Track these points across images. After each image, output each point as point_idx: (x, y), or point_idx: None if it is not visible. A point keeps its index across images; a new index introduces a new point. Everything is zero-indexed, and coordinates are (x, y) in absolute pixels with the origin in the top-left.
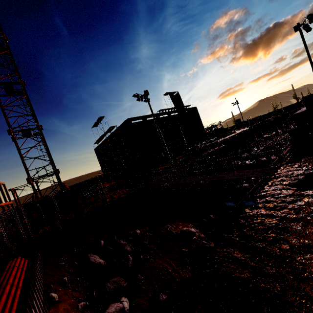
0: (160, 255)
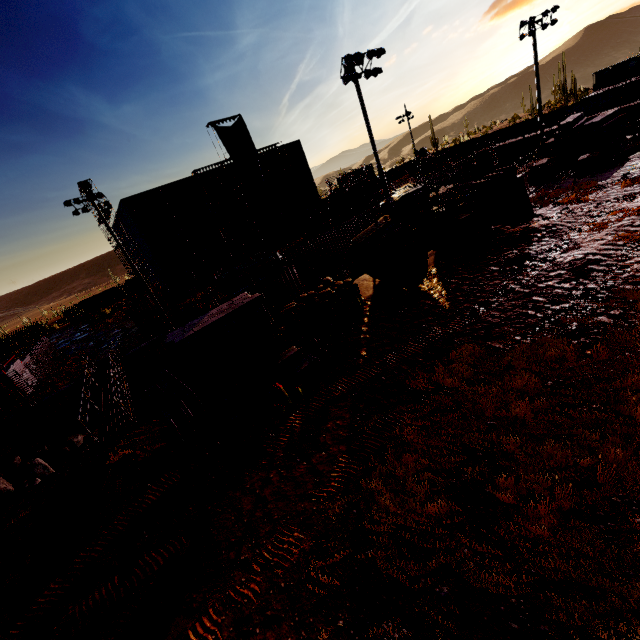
0: None
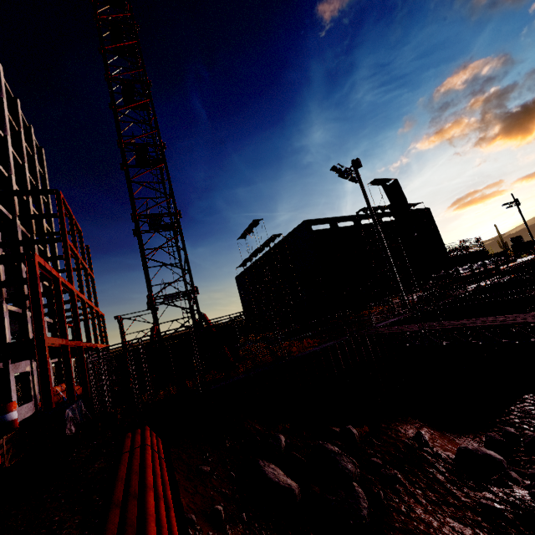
0: (423, 502)
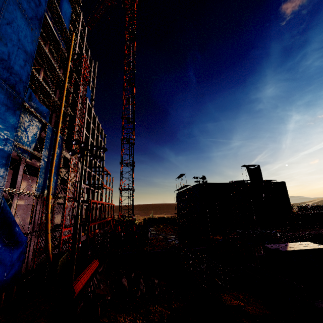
0: None
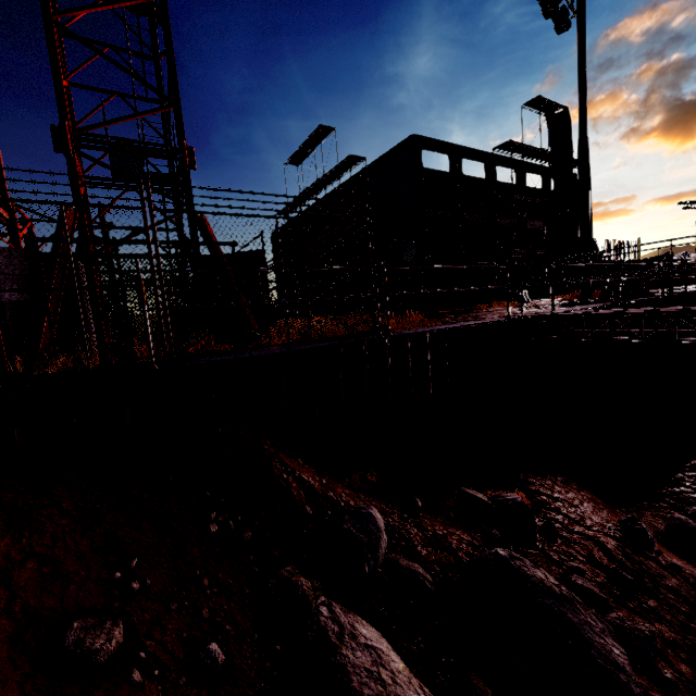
0: None
